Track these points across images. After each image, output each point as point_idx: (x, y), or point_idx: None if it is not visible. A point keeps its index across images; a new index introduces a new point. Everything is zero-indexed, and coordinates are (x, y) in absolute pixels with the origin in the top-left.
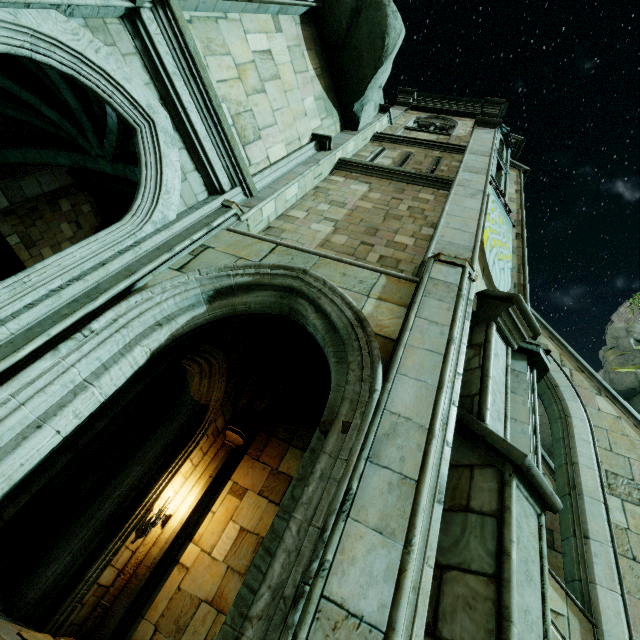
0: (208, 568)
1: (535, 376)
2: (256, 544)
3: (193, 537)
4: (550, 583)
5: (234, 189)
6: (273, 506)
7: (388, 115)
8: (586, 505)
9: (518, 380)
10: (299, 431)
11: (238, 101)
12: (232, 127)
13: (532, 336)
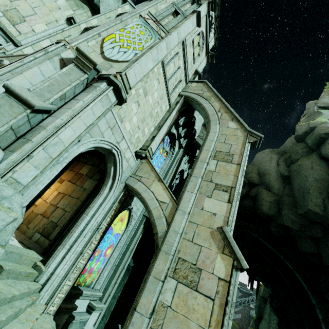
0: (43, 205)
1: (109, 88)
2: (62, 196)
3: (41, 196)
4: (166, 193)
5: (7, 43)
6: (72, 184)
7: (129, 4)
8: (197, 164)
9: (94, 88)
10: (91, 159)
11: (5, 5)
12: (3, 17)
13: (94, 67)
